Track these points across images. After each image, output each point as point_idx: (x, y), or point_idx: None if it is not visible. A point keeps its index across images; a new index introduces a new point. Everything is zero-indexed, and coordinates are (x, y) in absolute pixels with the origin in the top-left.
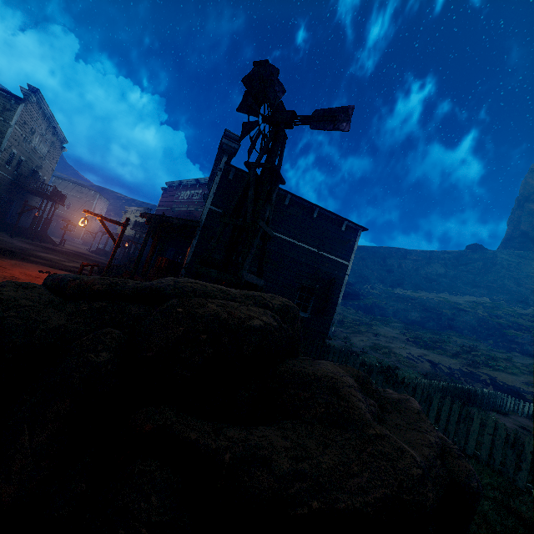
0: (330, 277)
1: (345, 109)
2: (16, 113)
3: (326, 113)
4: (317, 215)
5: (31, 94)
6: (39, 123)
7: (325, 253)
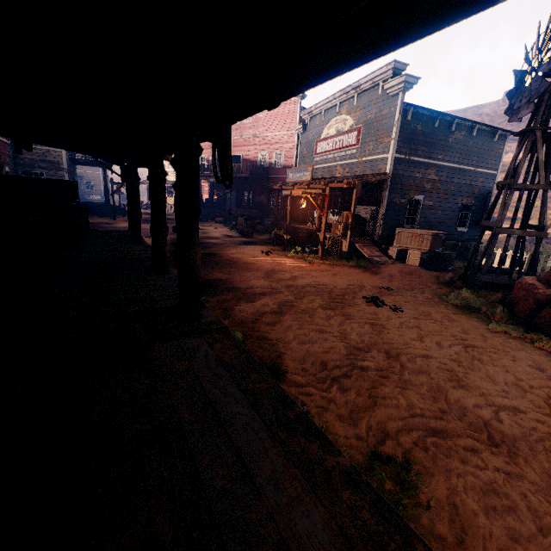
0: (483, 190)
1: None
2: None
3: None
4: (475, 133)
5: None
6: None
7: (480, 169)
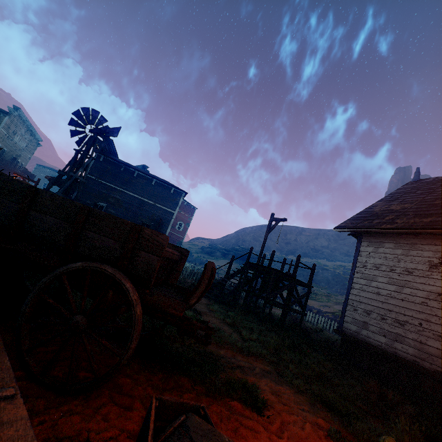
0: (162, 219)
1: (118, 128)
2: (3, 122)
3: (112, 129)
4: (155, 183)
5: (14, 111)
6: (20, 128)
7: (159, 205)
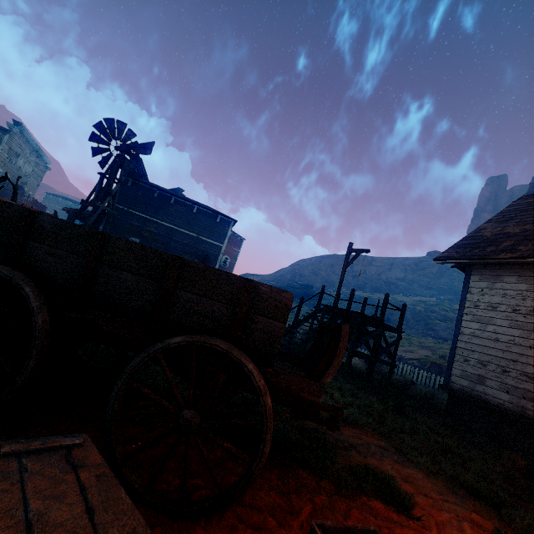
0: (208, 255)
1: (151, 143)
2: (2, 142)
3: (143, 145)
4: (197, 211)
5: (15, 127)
6: (24, 148)
7: (204, 237)
